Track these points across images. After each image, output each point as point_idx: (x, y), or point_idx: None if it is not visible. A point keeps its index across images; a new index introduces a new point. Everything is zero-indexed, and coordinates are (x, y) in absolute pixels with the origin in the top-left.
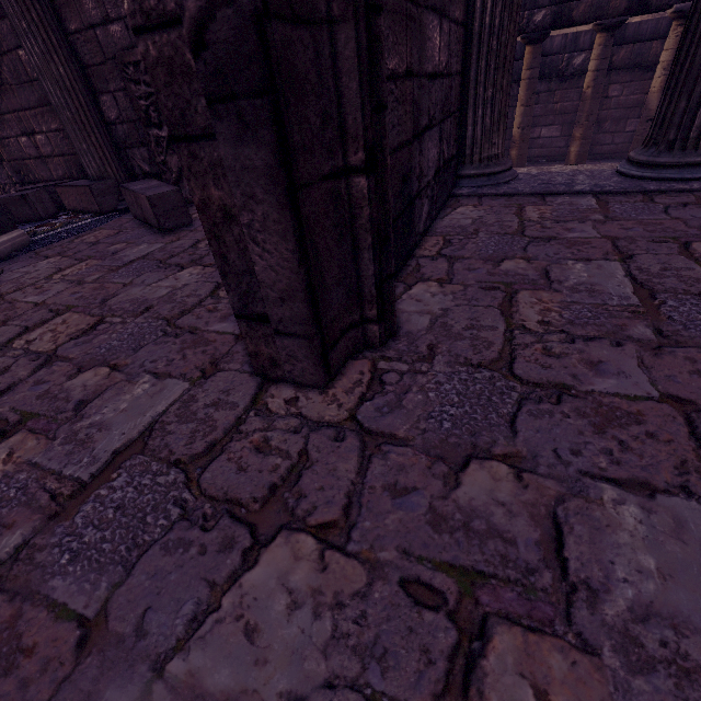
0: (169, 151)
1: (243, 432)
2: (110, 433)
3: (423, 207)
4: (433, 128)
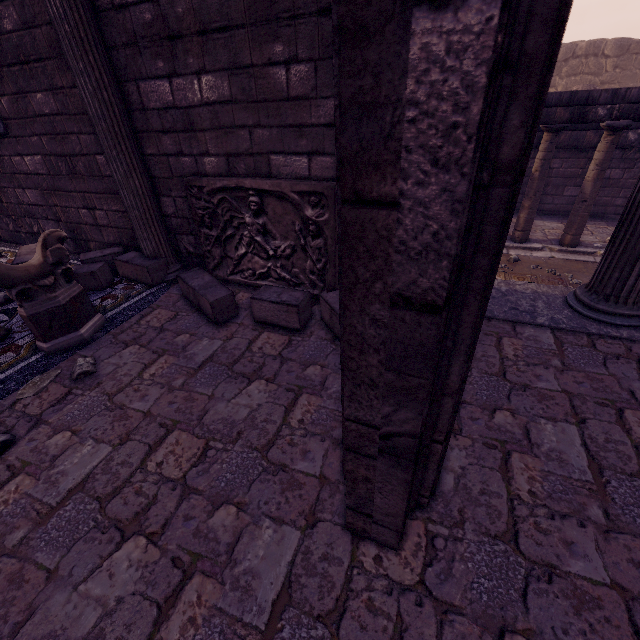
0: (215, 245)
1: (354, 590)
2: (261, 581)
3: None
4: None
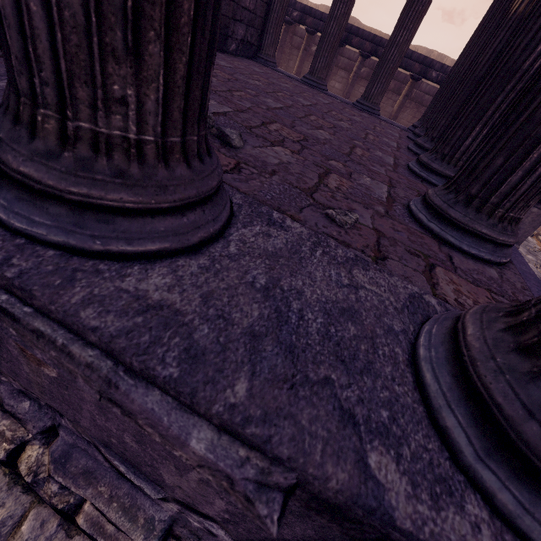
0: None
1: None
2: None
3: (233, 44)
4: (242, 24)
